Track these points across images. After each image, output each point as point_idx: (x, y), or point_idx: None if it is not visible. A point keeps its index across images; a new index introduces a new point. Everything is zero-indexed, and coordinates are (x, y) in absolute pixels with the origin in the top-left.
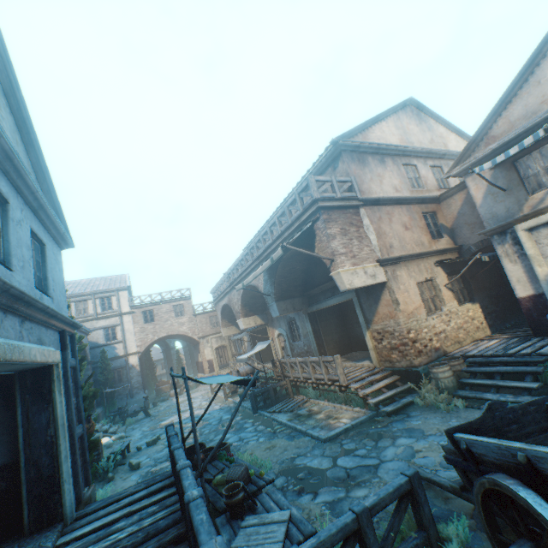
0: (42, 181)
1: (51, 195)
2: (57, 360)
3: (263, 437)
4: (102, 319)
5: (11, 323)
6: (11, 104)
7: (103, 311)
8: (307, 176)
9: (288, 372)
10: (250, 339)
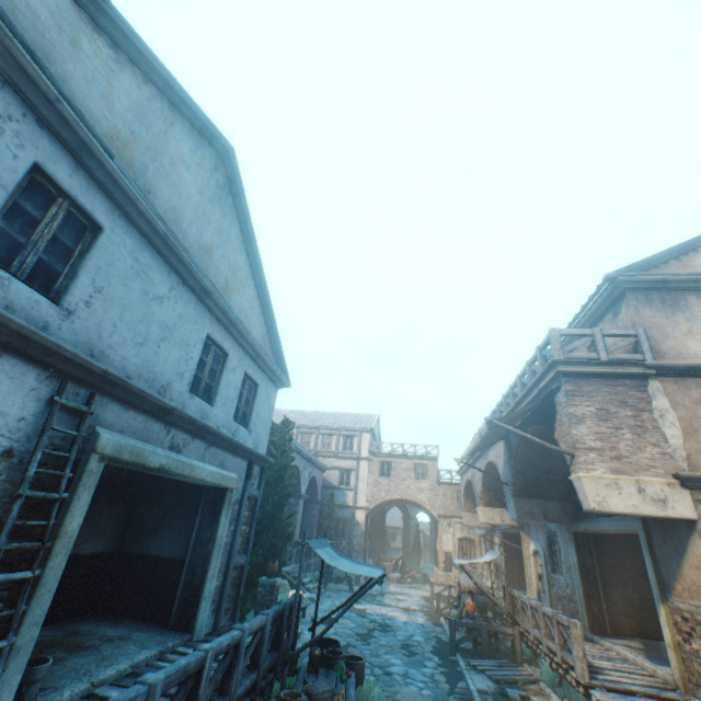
0: (271, 333)
1: (277, 344)
2: (232, 485)
3: (429, 690)
4: (340, 459)
5: (197, 446)
6: (256, 281)
7: (343, 449)
8: (576, 322)
9: (519, 617)
10: (500, 542)
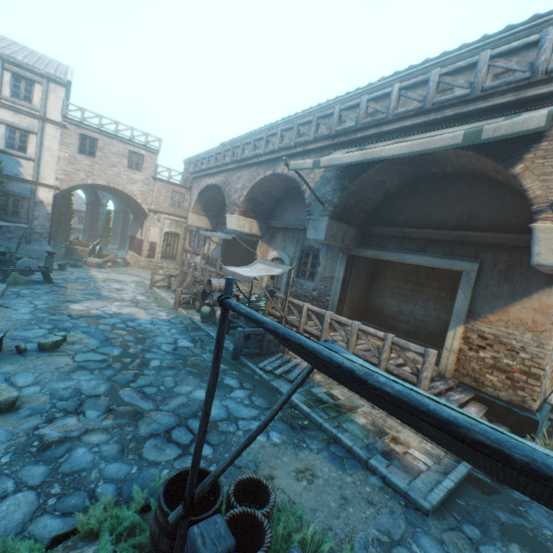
0: None
1: None
2: None
3: (277, 433)
4: (7, 110)
5: None
6: None
7: (12, 97)
8: (515, 33)
9: (296, 321)
10: (222, 244)
